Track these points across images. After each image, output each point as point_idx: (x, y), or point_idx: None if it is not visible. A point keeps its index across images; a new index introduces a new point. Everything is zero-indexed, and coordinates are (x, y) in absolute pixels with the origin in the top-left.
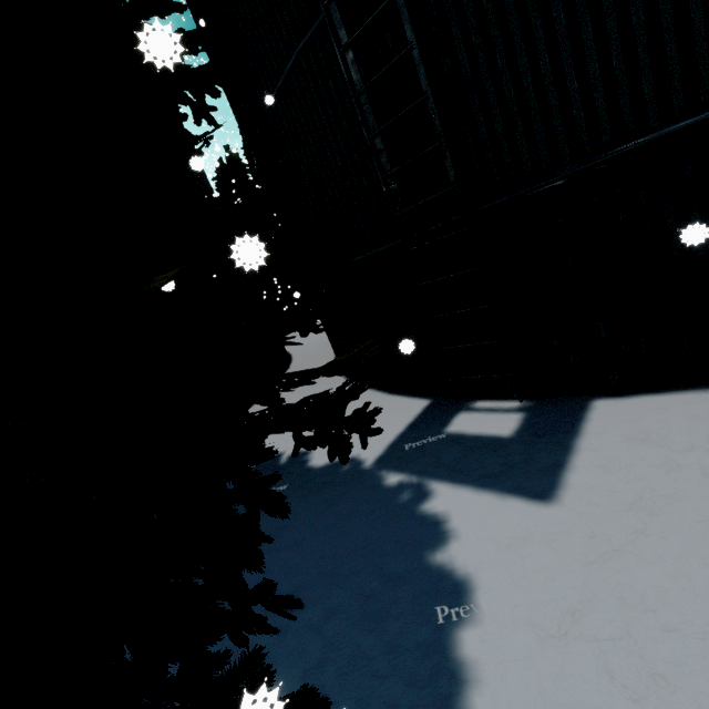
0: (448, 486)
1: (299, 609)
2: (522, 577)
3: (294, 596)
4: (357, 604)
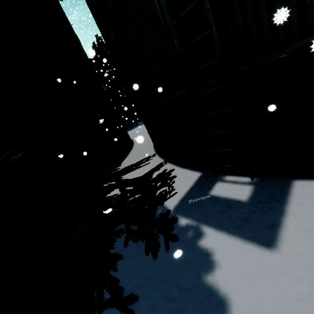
0: (212, 231)
1: (136, 301)
2: (259, 303)
3: (133, 294)
4: (165, 303)
